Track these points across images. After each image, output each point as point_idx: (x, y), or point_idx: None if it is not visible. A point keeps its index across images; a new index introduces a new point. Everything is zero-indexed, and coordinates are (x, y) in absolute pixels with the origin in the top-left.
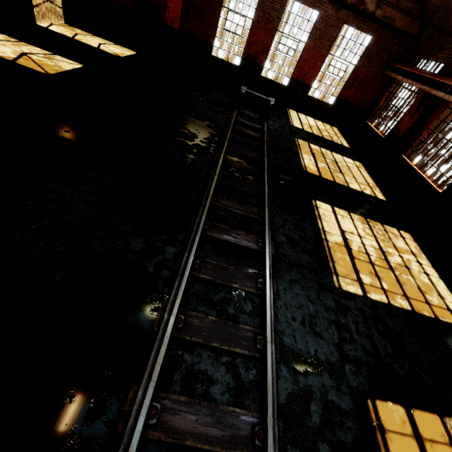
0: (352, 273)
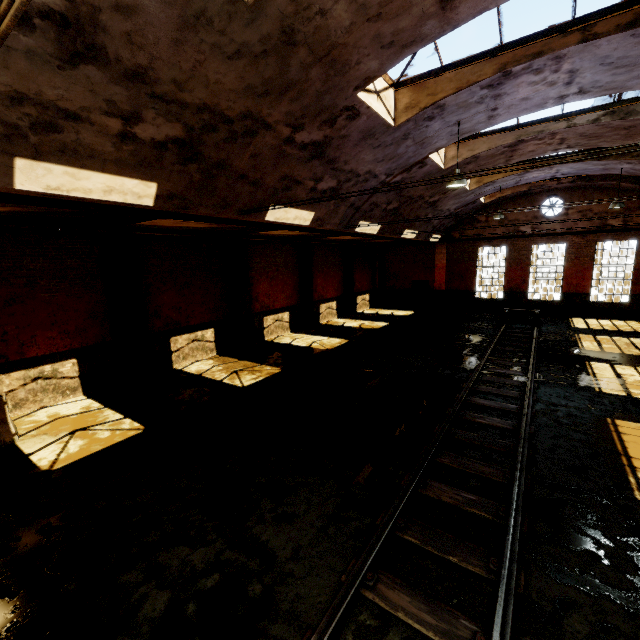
0: (619, 388)
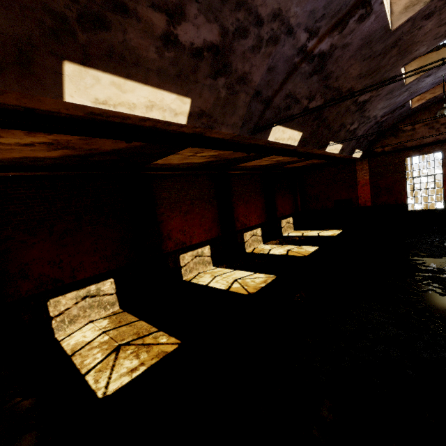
0: None
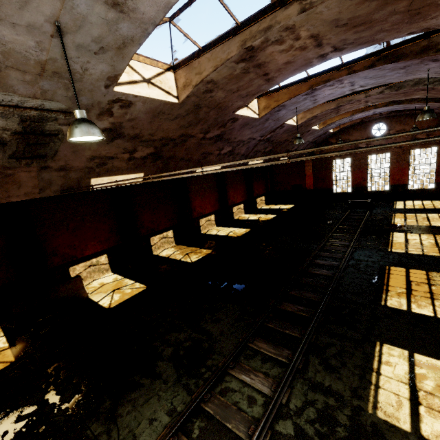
0: (402, 248)
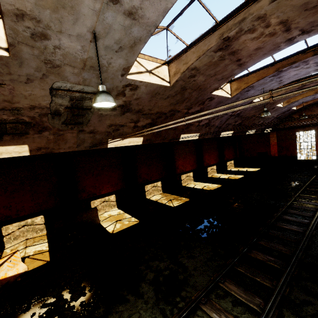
0: None
